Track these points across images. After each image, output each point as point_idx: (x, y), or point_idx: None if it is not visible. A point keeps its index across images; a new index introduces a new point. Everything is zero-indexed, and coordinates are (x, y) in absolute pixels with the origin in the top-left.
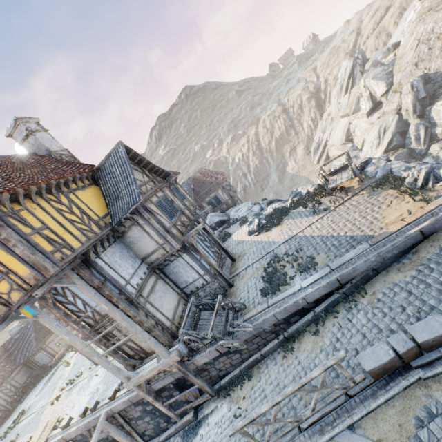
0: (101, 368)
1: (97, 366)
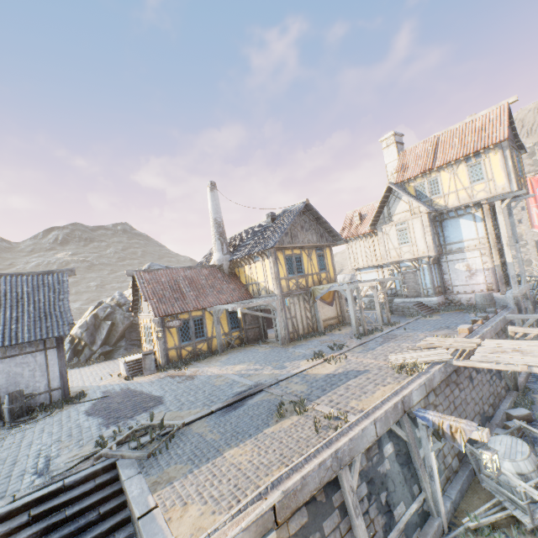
0: (391, 331)
1: (370, 335)
